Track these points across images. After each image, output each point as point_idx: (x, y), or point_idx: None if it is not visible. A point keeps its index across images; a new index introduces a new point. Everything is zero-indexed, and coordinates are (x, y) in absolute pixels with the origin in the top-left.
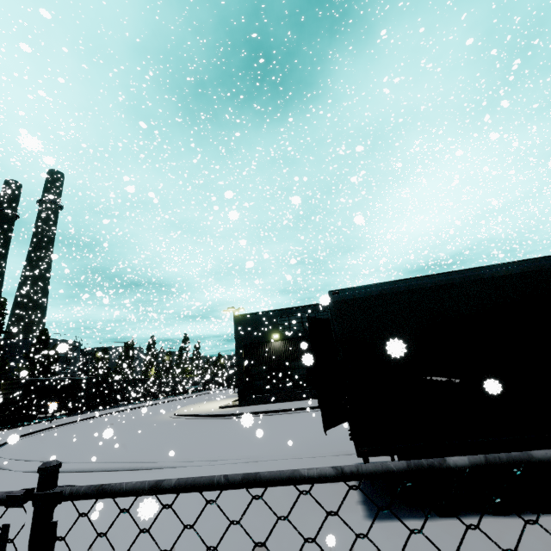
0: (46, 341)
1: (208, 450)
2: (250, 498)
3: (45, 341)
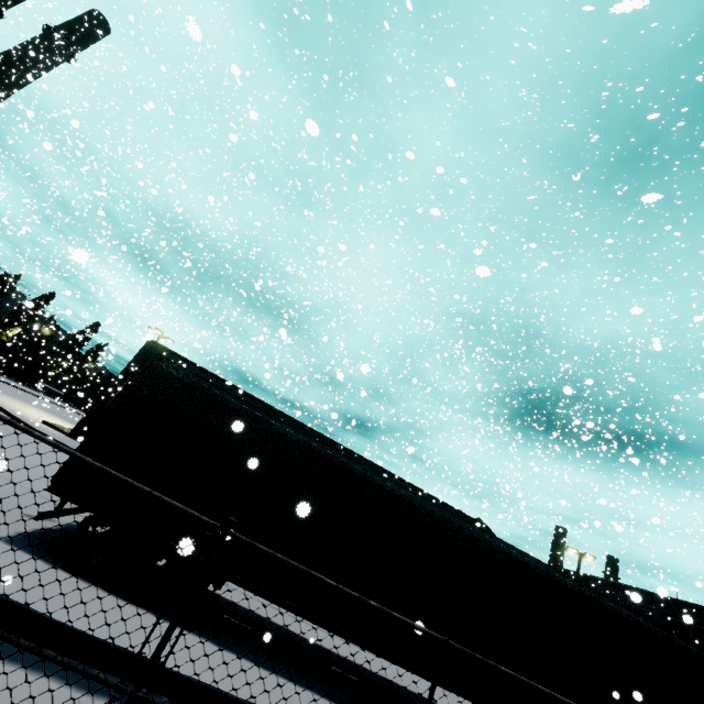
0: None
1: None
2: None
3: None
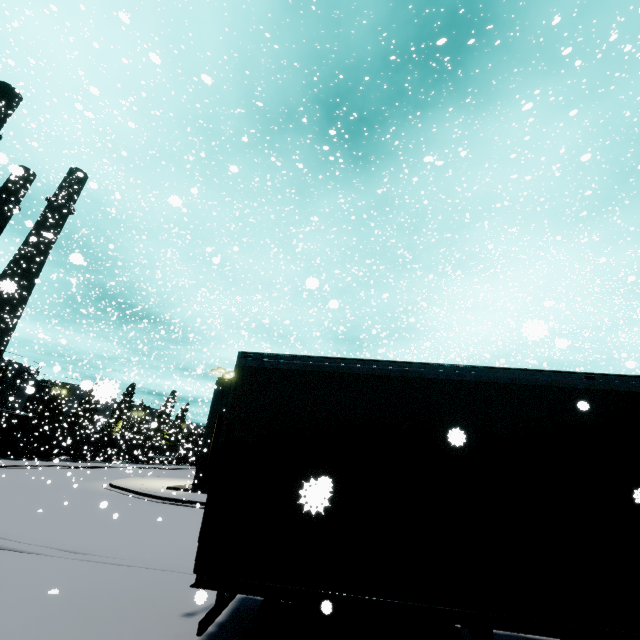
0: None
1: (97, 538)
2: (55, 616)
3: None
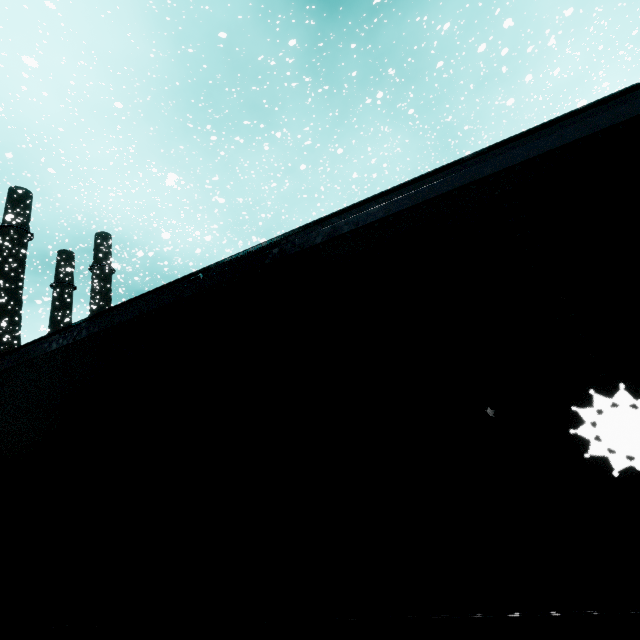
0: None
1: None
2: None
3: None
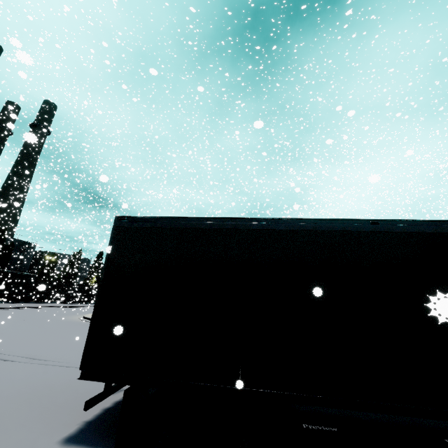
0: (3, 238)
1: (61, 350)
2: (4, 399)
3: (2, 238)
